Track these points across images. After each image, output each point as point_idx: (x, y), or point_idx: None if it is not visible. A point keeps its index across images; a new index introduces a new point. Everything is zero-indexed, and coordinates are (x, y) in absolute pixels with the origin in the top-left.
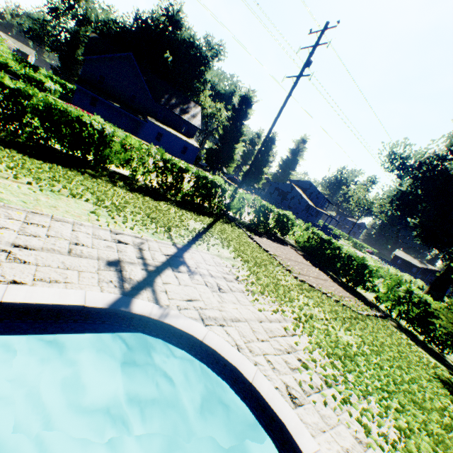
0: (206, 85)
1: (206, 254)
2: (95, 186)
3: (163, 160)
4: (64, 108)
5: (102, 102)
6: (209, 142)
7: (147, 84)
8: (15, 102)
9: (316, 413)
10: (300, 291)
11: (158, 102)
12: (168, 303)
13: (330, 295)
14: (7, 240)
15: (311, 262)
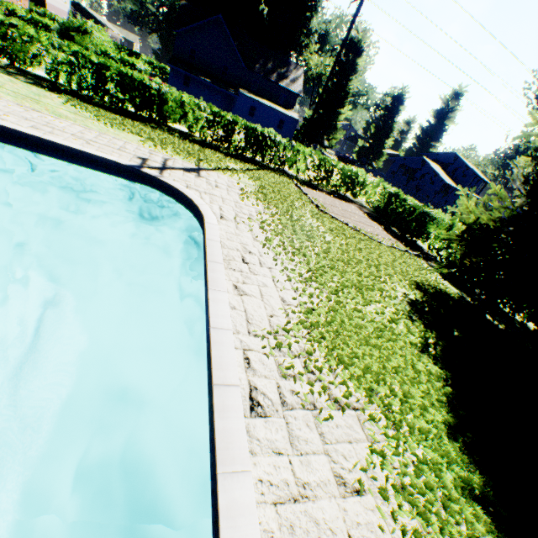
0: (311, 38)
1: (224, 176)
2: (152, 132)
3: (212, 113)
4: (131, 74)
5: (195, 80)
6: (308, 111)
7: (239, 50)
8: (100, 75)
9: (233, 225)
10: (310, 213)
11: (251, 70)
12: (168, 177)
13: (351, 226)
14: (88, 139)
15: (370, 217)
